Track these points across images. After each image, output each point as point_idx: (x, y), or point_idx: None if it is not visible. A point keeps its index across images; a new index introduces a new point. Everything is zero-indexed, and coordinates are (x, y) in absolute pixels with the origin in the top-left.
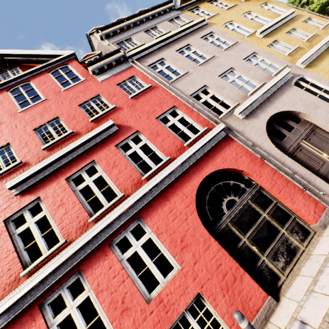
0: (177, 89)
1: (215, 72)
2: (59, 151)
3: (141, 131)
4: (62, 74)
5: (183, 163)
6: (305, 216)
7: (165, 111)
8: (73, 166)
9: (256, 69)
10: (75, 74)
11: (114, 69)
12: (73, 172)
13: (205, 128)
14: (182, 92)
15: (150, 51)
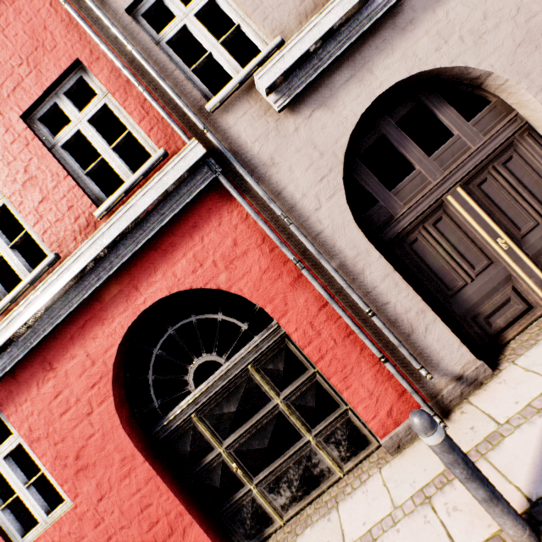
0: None
1: None
2: None
3: None
4: None
5: (86, 274)
6: (364, 420)
7: (51, 86)
8: None
9: None
10: None
11: None
12: None
13: (158, 153)
14: None
15: None
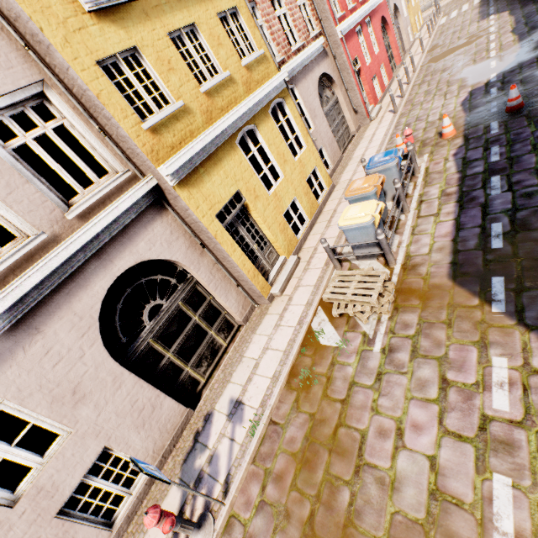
0: None
1: None
2: None
3: None
4: None
5: None
6: (398, 60)
7: None
8: None
9: None
10: None
11: None
12: None
13: None
14: None
15: None
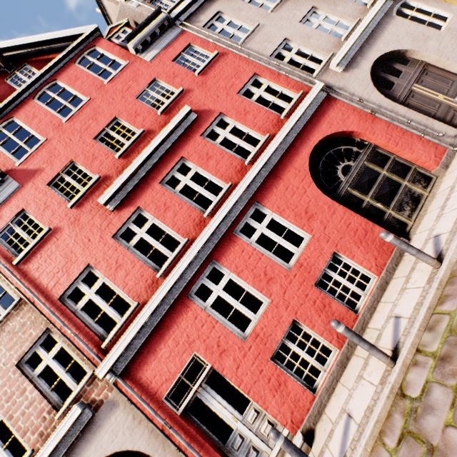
0: (251, 51)
1: (293, 17)
2: (141, 154)
3: (224, 112)
4: (93, 62)
5: (286, 137)
6: (426, 163)
7: (246, 83)
8: (162, 168)
9: (345, 3)
10: (110, 58)
11: (160, 40)
12: (165, 175)
13: (300, 92)
14: (260, 54)
15: (200, 4)
